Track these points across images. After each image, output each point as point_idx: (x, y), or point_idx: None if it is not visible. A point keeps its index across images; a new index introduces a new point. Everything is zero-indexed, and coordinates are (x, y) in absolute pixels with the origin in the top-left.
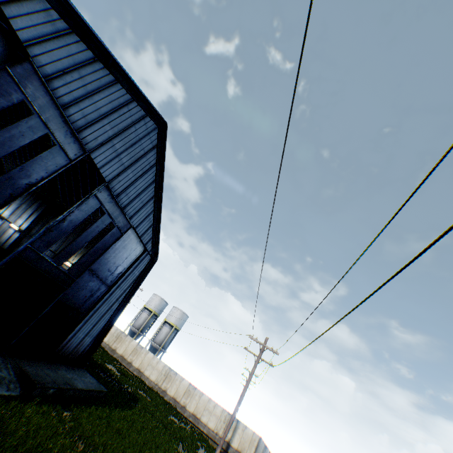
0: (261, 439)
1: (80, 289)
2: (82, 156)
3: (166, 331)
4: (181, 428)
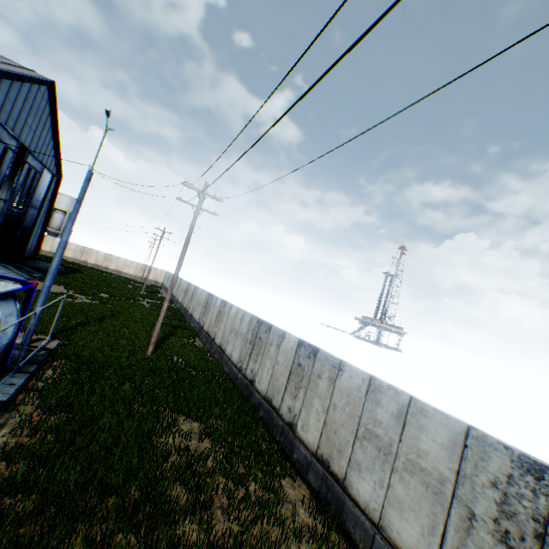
0: (168, 272)
1: (27, 218)
2: (19, 145)
3: (61, 218)
4: (115, 277)
